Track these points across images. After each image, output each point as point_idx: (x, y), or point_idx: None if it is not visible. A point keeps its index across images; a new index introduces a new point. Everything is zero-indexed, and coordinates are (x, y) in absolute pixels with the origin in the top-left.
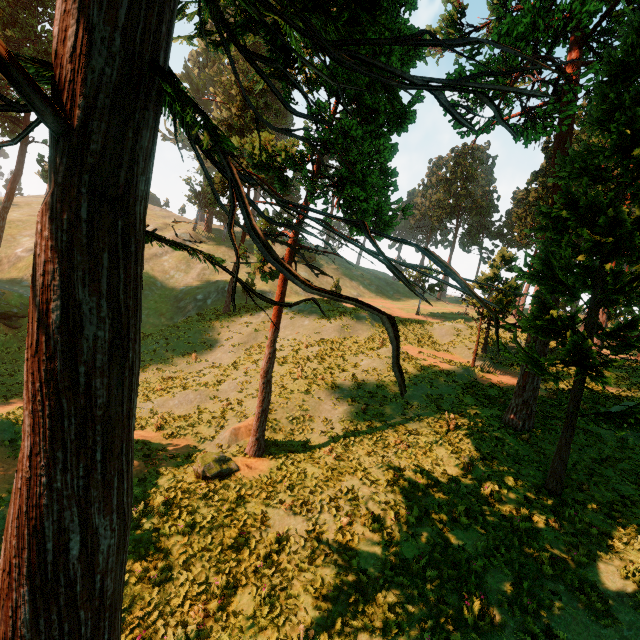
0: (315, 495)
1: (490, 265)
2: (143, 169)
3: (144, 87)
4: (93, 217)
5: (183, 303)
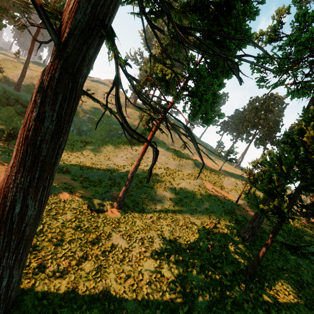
0: (135, 234)
1: (262, 156)
2: (87, 64)
3: (96, 30)
4: (60, 78)
5: (112, 133)
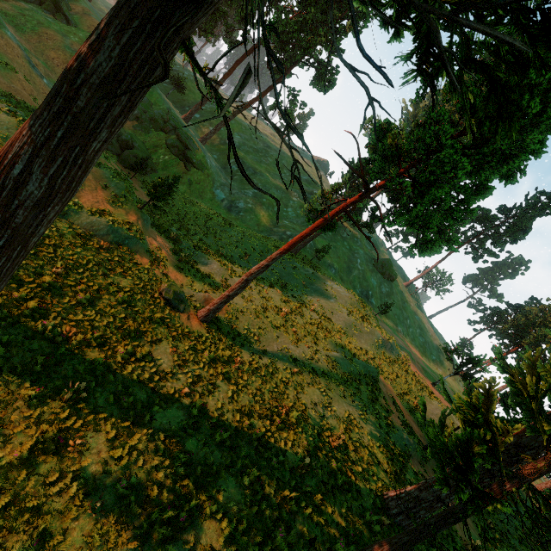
0: (195, 365)
1: None
2: None
3: None
4: None
5: (276, 229)
